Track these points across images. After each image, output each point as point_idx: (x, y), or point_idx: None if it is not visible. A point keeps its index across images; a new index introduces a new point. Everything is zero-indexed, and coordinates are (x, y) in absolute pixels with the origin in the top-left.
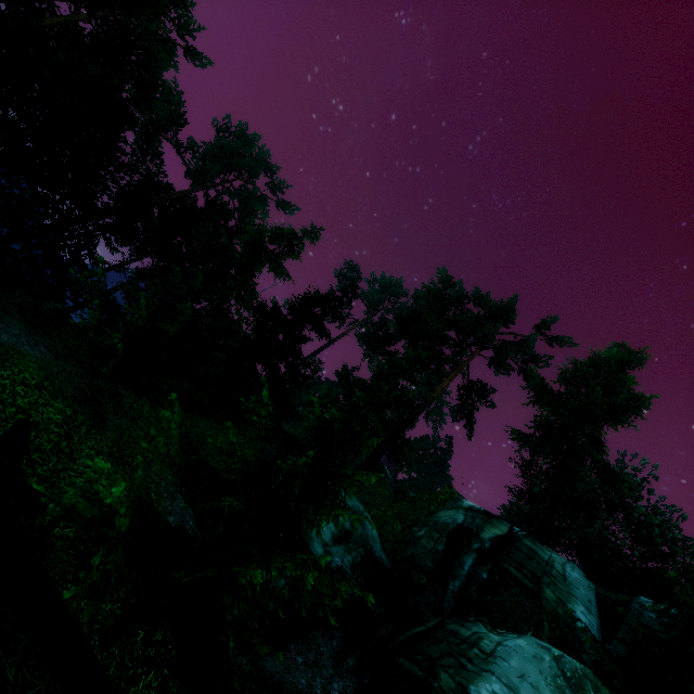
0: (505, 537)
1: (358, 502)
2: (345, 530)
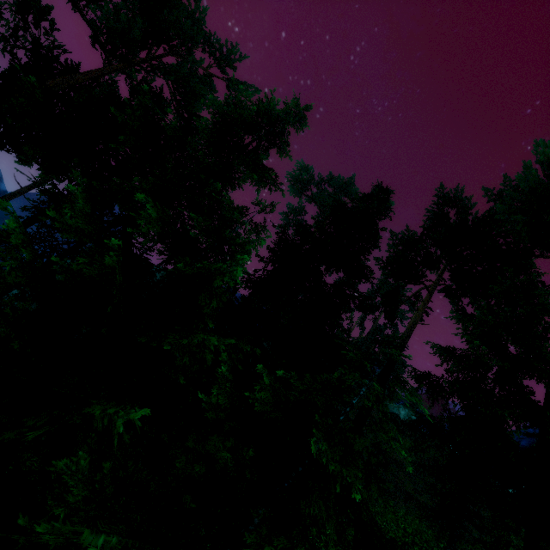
0: None
1: None
2: None
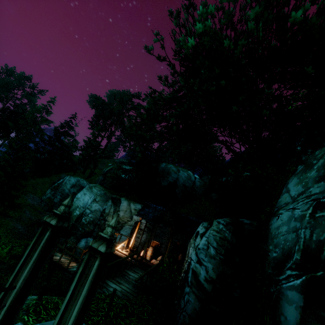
0: (111, 168)
1: (78, 178)
2: (74, 185)
